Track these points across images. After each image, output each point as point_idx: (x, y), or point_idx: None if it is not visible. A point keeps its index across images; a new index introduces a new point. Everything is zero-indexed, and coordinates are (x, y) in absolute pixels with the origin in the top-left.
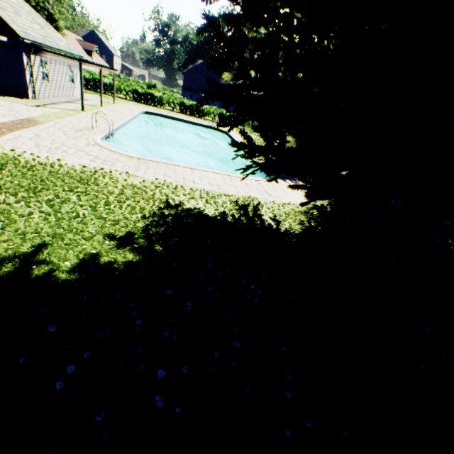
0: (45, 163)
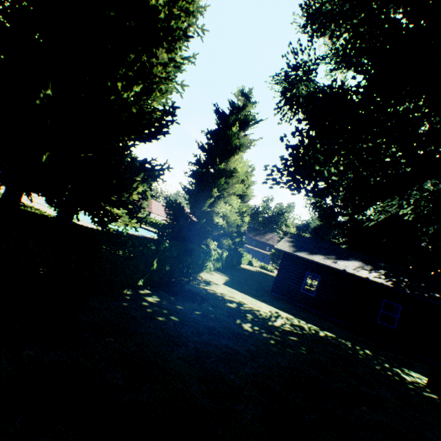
0: None
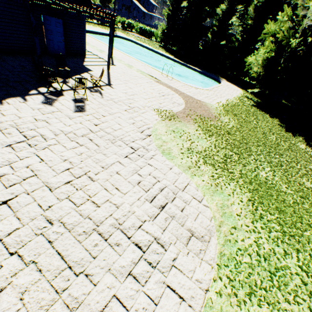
0: (227, 105)
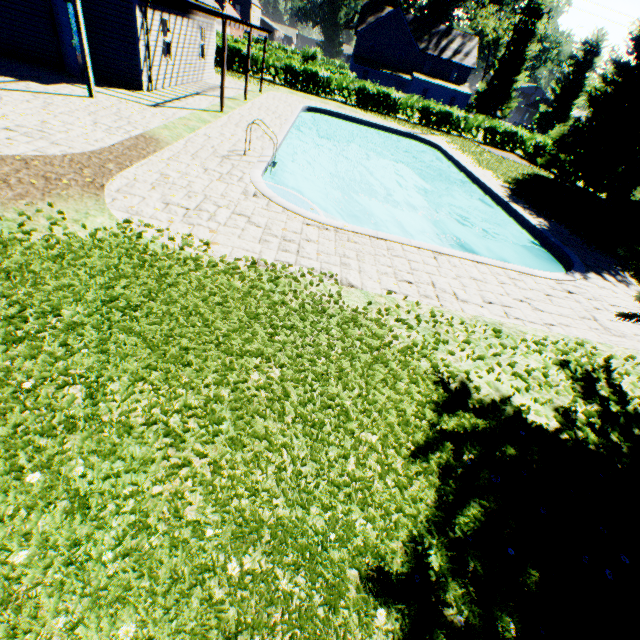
0: (185, 258)
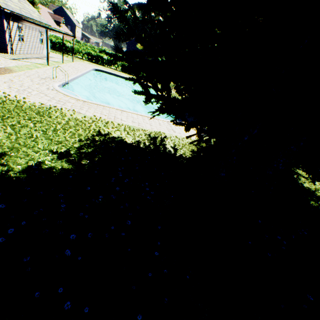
0: (13, 100)
